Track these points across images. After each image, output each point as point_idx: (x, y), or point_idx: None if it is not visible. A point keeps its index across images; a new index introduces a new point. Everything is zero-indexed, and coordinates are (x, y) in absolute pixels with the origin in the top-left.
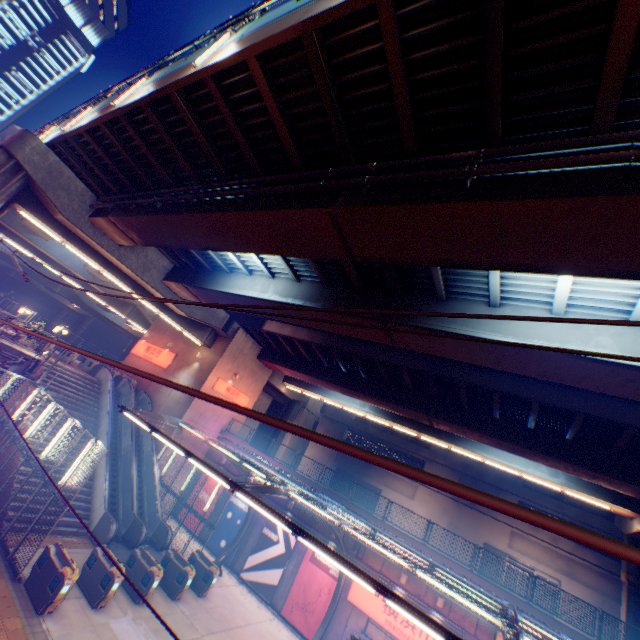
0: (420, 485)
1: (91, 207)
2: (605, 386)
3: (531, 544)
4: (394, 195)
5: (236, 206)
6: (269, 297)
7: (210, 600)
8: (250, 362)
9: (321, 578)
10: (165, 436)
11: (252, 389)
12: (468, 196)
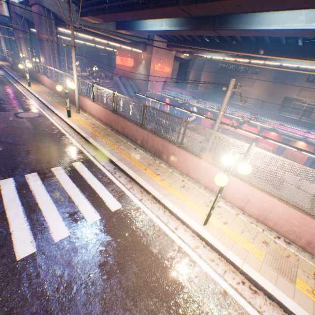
0: (256, 81)
1: (76, 12)
2: (304, 36)
3: (309, 93)
4: None
5: (141, 7)
6: (164, 29)
7: (177, 133)
8: (164, 51)
9: (208, 122)
10: (151, 98)
11: (169, 64)
12: None
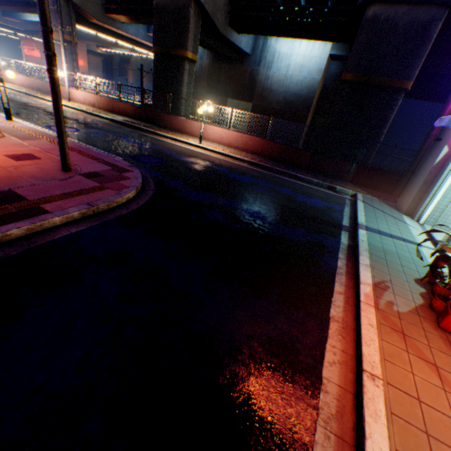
0: None
1: None
2: None
3: None
4: (26, 5)
5: (0, 4)
6: (39, 21)
7: None
8: None
9: None
10: None
11: (82, 57)
12: (35, 8)
